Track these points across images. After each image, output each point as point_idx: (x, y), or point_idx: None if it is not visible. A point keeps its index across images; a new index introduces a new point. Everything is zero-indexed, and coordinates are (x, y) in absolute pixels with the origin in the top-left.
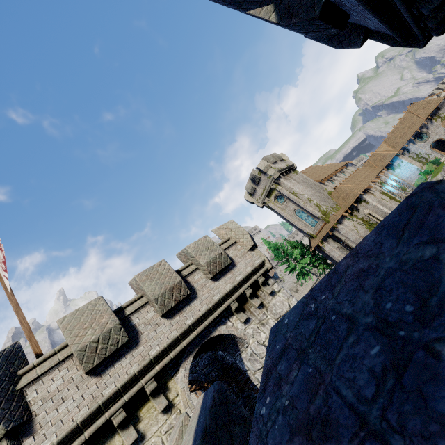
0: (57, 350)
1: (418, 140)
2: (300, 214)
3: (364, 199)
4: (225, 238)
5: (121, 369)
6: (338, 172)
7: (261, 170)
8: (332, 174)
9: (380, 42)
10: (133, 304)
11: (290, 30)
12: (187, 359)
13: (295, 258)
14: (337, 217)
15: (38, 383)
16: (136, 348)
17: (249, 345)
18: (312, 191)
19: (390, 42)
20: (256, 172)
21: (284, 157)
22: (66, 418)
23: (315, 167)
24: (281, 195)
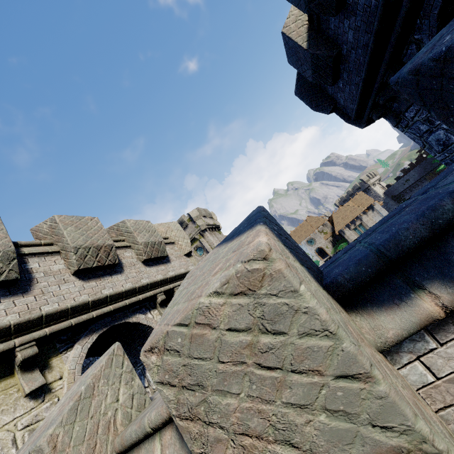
0: None
1: (309, 243)
2: None
3: None
4: (164, 236)
5: None
6: None
7: (191, 217)
8: None
9: (340, 116)
10: (36, 247)
11: (309, 61)
12: (89, 337)
13: None
14: None
15: None
16: (23, 296)
17: None
18: None
19: (345, 119)
20: (186, 218)
21: (214, 216)
22: None
23: None
24: (201, 247)
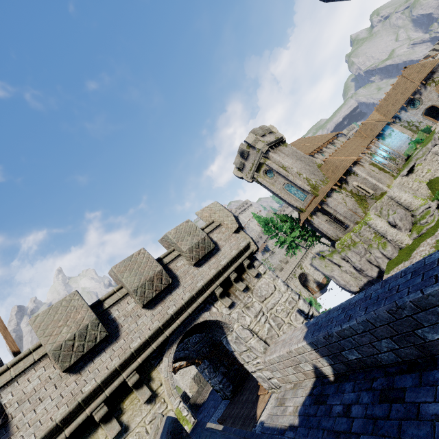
0: (32, 349)
1: (411, 107)
2: (289, 188)
3: (354, 171)
4: (209, 220)
5: (101, 364)
6: (328, 143)
7: (249, 143)
8: (322, 146)
9: None
10: (113, 297)
11: None
12: (170, 348)
13: (284, 232)
14: (326, 190)
15: (13, 385)
16: (116, 342)
17: (234, 329)
18: (302, 164)
19: None
20: (244, 146)
21: (273, 129)
22: (44, 418)
23: (305, 138)
24: (270, 170)
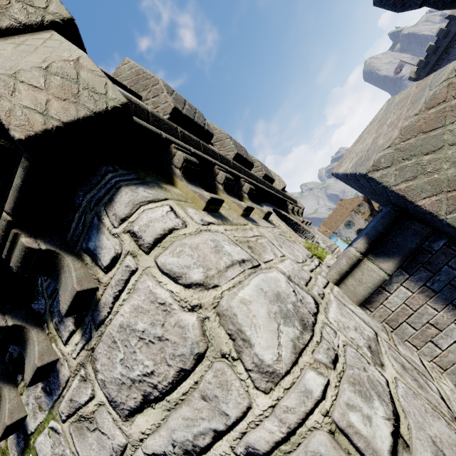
0: None
1: (347, 227)
2: None
3: None
4: None
5: None
6: None
7: None
8: None
9: (431, 7)
10: None
11: None
12: (267, 206)
13: None
14: None
15: None
16: None
17: (314, 239)
18: None
19: (439, 6)
20: None
21: None
22: None
23: None
24: None
